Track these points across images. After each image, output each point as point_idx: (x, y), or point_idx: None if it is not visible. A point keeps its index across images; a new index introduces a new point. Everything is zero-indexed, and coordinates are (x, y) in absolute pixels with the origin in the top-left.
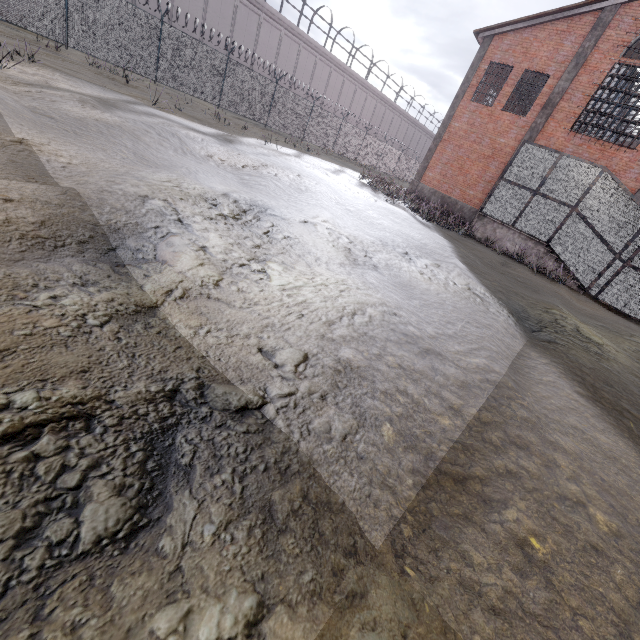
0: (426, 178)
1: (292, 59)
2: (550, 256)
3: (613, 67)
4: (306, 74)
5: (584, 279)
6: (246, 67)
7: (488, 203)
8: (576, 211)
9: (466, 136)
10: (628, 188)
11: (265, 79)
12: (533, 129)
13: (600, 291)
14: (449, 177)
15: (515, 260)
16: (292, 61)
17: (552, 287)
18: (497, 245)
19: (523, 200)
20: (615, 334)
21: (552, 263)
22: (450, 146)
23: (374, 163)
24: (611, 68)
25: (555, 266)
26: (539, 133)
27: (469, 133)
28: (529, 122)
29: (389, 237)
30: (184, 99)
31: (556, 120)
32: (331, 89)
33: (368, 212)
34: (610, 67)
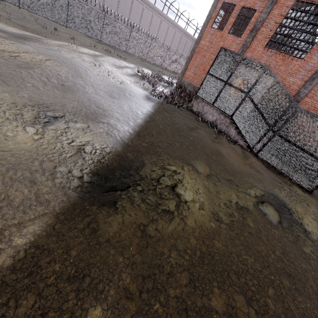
0: (186, 75)
1: (128, 5)
2: (232, 125)
3: (294, 3)
4: (137, 15)
5: (251, 142)
6: (82, 3)
7: (200, 89)
8: (248, 96)
9: (208, 50)
10: (297, 85)
11: (96, 12)
12: (244, 45)
13: (259, 150)
14: (198, 75)
15: (211, 126)
16: (128, 6)
17: (218, 146)
18: (204, 116)
19: (219, 87)
20: (232, 187)
21: (233, 130)
22: (199, 56)
23: (174, 68)
24: (293, 4)
25: (235, 132)
26: (248, 48)
27: (209, 48)
28: (242, 41)
29: (63, 103)
30: (43, 20)
31: (258, 39)
32: (153, 25)
33: (85, 87)
34: (292, 3)
